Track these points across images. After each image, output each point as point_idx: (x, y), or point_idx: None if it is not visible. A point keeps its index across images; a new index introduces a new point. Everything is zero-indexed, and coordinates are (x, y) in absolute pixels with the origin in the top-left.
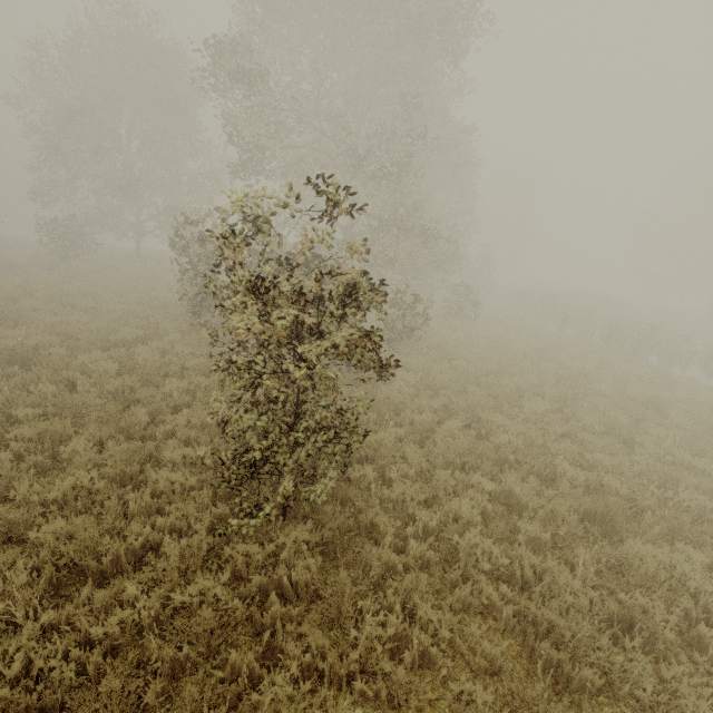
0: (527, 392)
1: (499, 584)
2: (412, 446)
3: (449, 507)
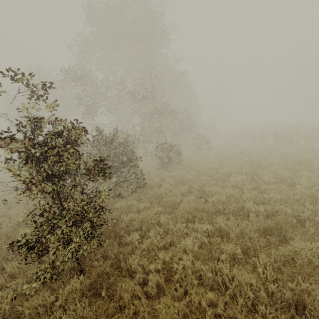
0: (234, 173)
1: (211, 292)
2: (166, 215)
3: (179, 246)
